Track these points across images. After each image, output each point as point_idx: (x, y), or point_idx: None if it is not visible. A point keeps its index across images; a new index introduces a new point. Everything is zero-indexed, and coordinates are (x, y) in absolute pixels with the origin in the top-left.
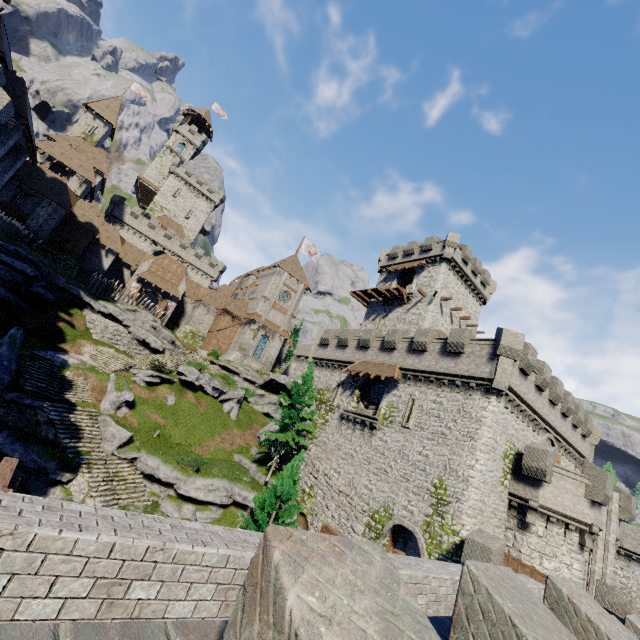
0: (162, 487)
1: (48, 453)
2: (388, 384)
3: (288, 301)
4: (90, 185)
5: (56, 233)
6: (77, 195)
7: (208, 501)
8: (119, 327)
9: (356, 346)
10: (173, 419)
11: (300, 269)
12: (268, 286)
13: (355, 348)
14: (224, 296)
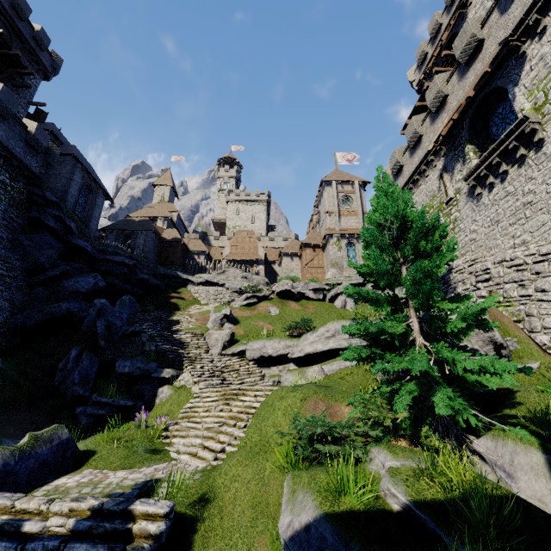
0: (279, 366)
1: (149, 358)
2: (506, 80)
3: (352, 204)
4: (170, 222)
5: (159, 255)
6: (162, 227)
7: (331, 349)
8: (217, 288)
9: (430, 122)
10: (281, 323)
11: (346, 175)
12: (325, 202)
13: (430, 125)
14: (299, 242)
